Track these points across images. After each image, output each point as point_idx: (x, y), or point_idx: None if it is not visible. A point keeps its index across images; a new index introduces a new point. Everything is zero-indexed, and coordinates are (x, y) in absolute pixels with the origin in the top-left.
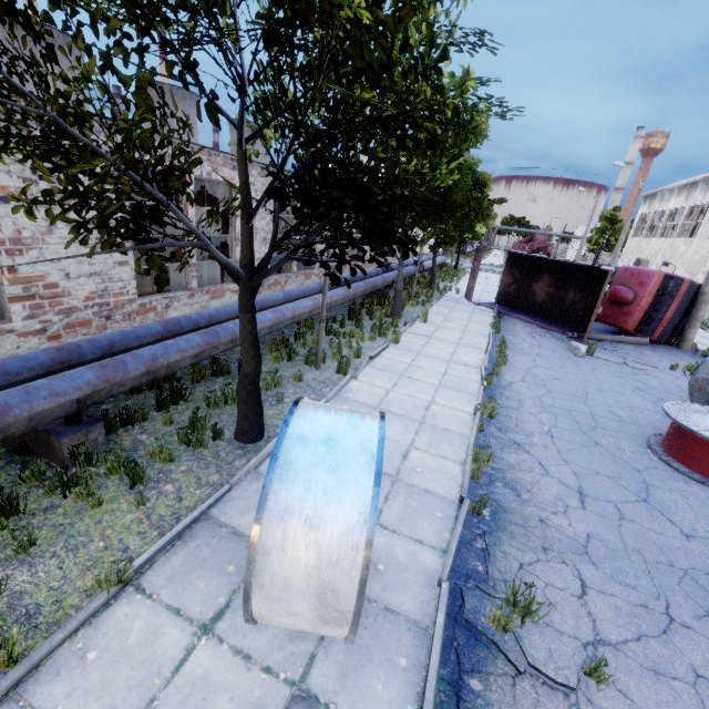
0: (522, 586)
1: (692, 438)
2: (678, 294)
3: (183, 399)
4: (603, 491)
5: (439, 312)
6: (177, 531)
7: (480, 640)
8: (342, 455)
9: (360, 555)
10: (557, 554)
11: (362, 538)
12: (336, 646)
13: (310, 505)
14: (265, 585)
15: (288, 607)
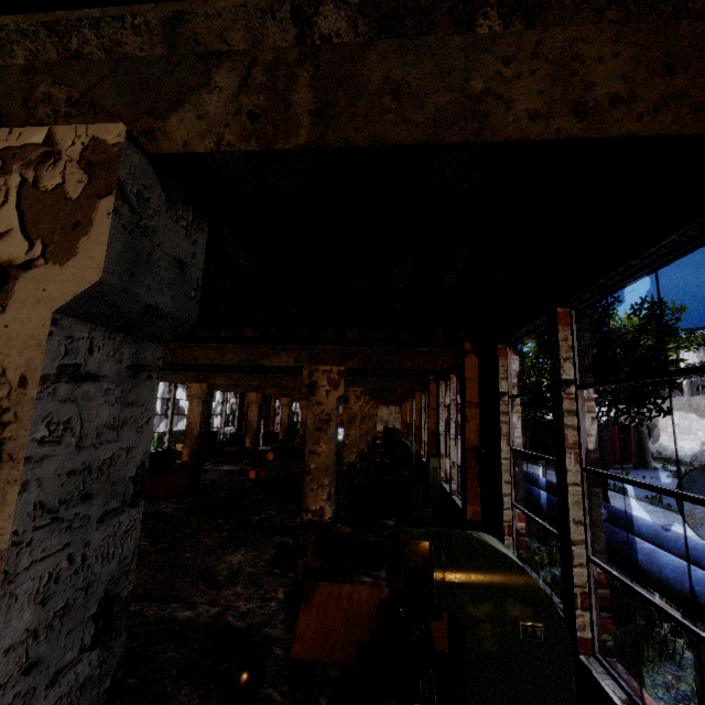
0: None
1: None
2: (631, 434)
3: None
4: None
5: None
6: None
7: None
8: None
9: None
10: None
11: None
12: None
13: None
14: None
15: None
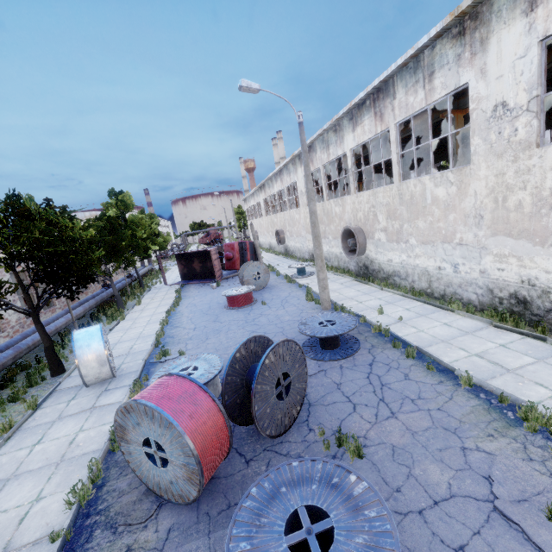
0: (169, 352)
1: (229, 298)
2: (247, 248)
3: (13, 382)
4: (202, 325)
5: (149, 297)
6: (46, 395)
7: (155, 364)
8: (91, 332)
9: (103, 346)
10: (182, 343)
11: (102, 343)
12: (114, 383)
13: (87, 343)
14: (82, 363)
15: (91, 366)
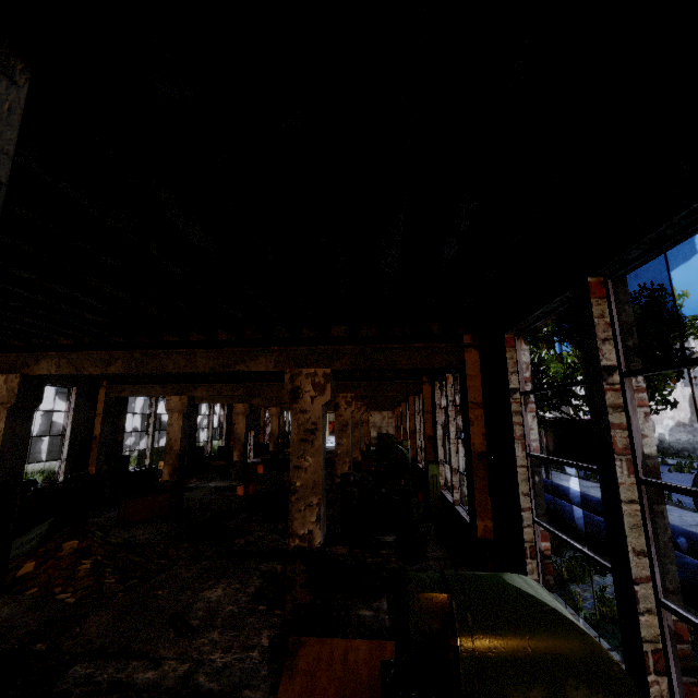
0: None
1: None
2: None
3: None
4: None
5: None
6: None
7: None
8: None
9: None
10: None
11: None
12: None
13: None
14: None
15: None
